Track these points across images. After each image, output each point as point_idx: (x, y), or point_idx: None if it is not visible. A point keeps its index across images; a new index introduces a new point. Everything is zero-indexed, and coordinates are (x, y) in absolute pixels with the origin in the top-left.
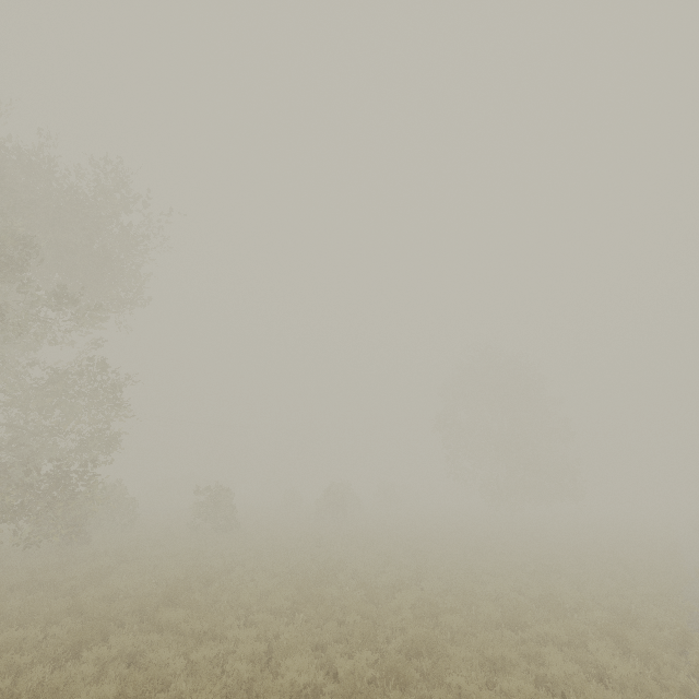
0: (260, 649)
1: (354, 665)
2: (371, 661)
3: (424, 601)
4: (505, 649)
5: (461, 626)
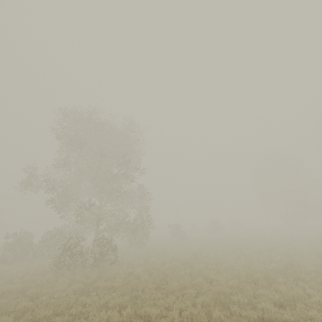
0: (241, 264)
1: (275, 265)
2: (281, 263)
3: (281, 254)
4: (321, 261)
5: (300, 259)
